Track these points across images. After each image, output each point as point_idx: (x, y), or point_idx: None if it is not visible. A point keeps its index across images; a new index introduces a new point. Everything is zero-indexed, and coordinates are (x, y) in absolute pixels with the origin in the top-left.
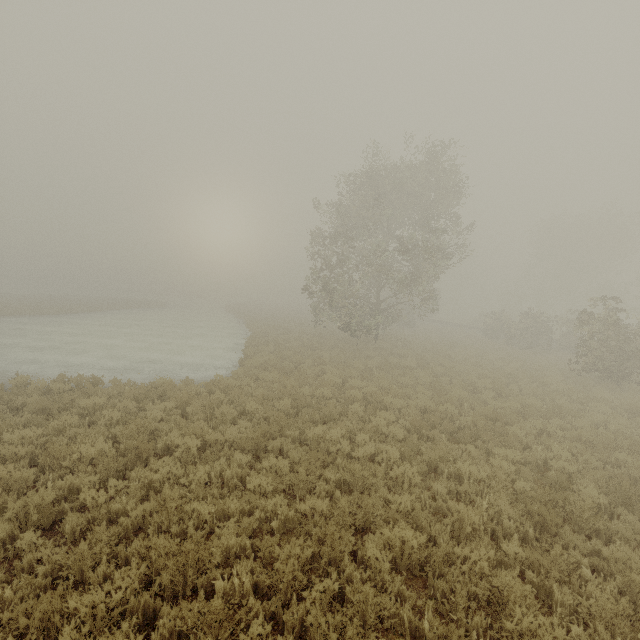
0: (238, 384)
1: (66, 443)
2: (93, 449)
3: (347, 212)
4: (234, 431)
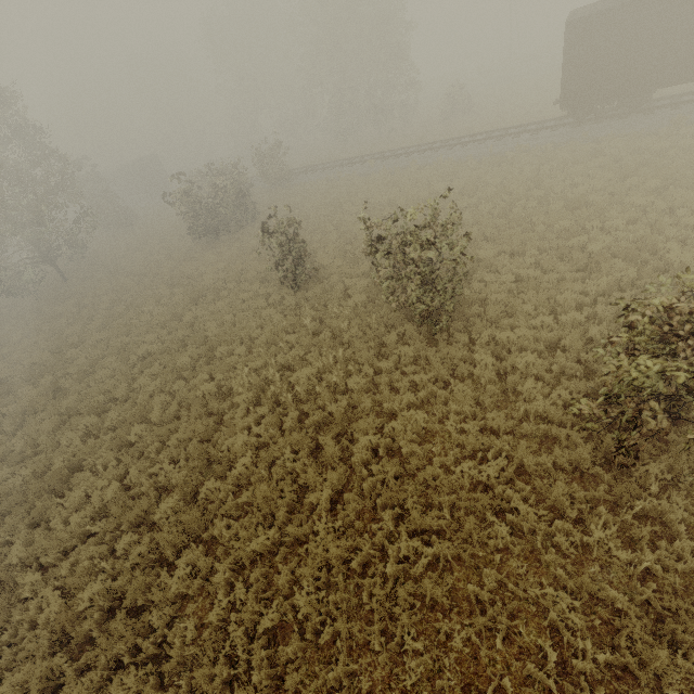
0: None
1: None
2: None
3: None
4: None
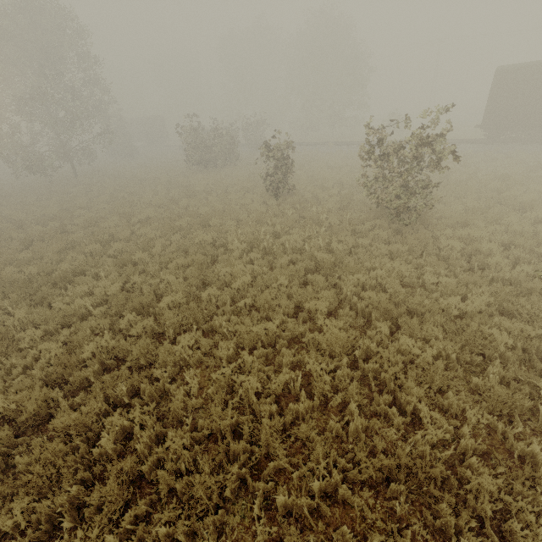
0: None
1: None
2: None
3: None
4: None
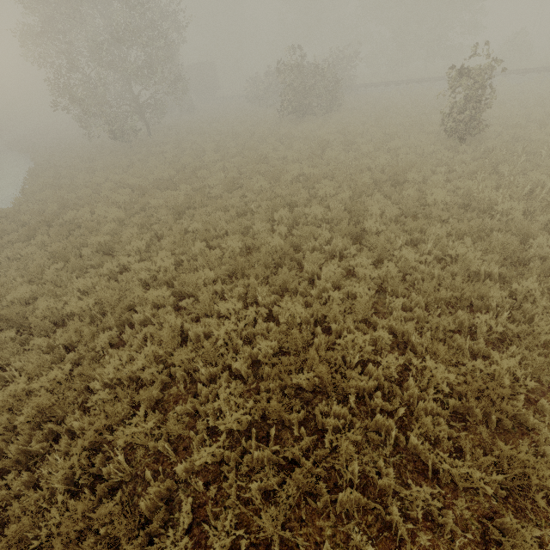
0: (17, 209)
1: None
2: None
3: None
4: (14, 236)
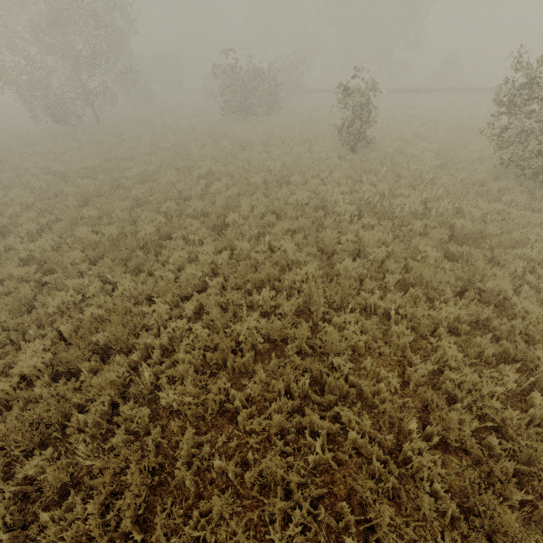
0: None
1: None
2: None
3: None
4: None
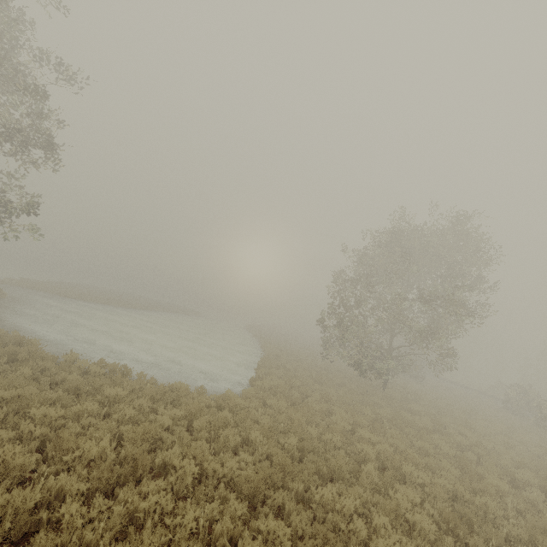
0: (246, 405)
1: (78, 431)
2: (95, 449)
3: (369, 261)
4: (234, 464)
